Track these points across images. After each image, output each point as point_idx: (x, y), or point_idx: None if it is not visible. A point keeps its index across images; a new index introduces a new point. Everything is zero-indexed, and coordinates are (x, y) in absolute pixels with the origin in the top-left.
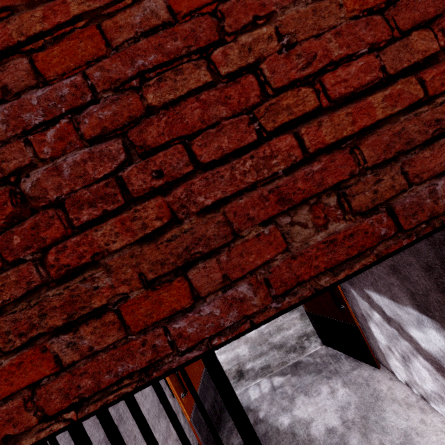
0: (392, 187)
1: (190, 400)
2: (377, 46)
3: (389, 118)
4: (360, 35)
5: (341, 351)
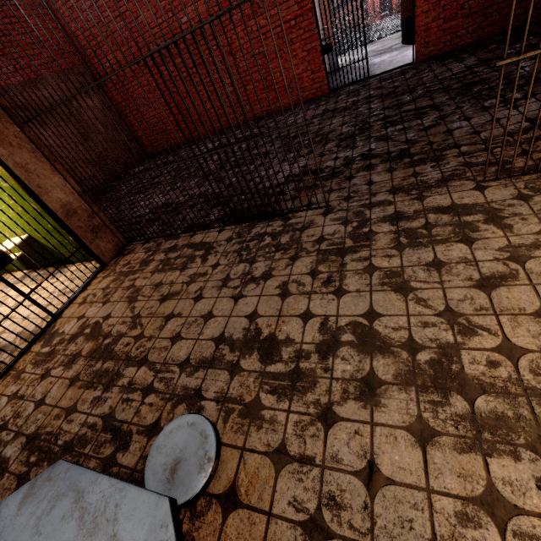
0: None
1: None
2: None
3: None
4: None
5: (407, 43)
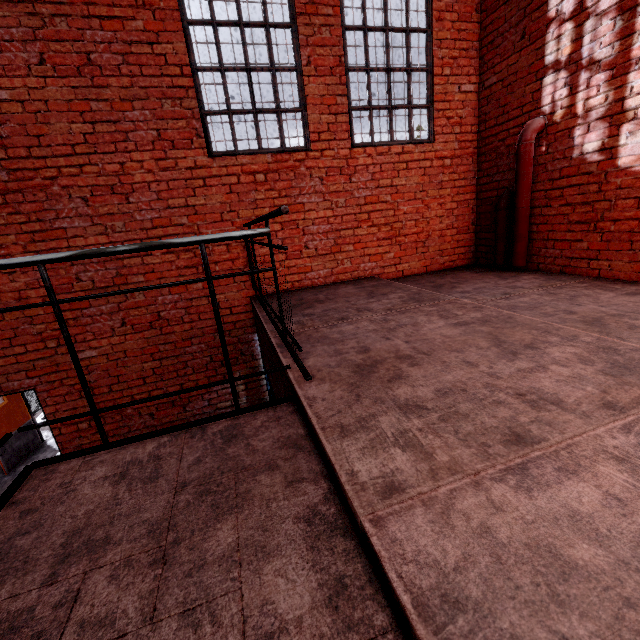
0: (3, 381)
1: (1, 436)
2: (5, 348)
3: (5, 365)
4: (0, 344)
5: None
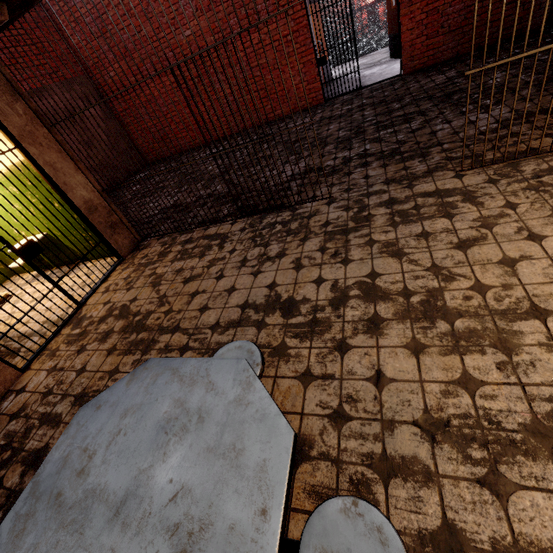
0: None
1: None
2: None
3: None
4: None
5: (395, 57)
